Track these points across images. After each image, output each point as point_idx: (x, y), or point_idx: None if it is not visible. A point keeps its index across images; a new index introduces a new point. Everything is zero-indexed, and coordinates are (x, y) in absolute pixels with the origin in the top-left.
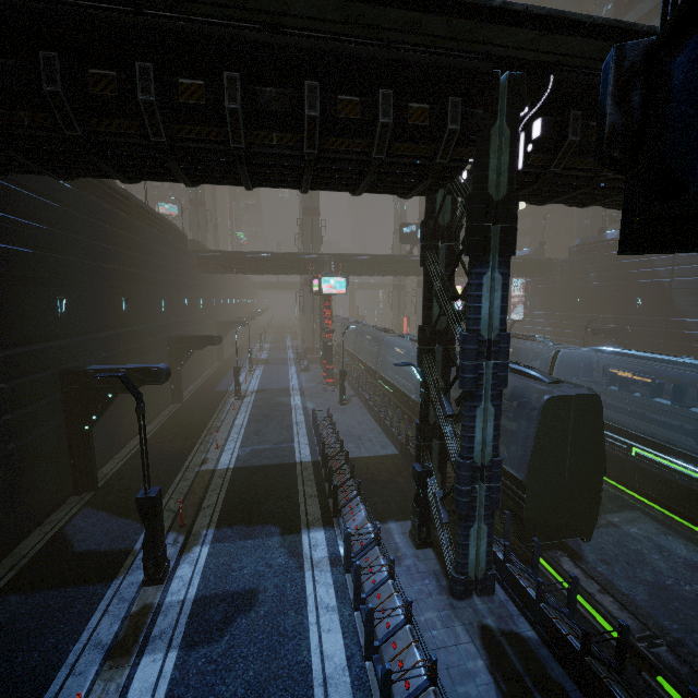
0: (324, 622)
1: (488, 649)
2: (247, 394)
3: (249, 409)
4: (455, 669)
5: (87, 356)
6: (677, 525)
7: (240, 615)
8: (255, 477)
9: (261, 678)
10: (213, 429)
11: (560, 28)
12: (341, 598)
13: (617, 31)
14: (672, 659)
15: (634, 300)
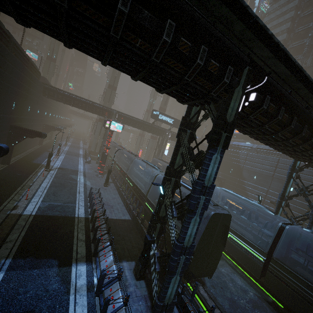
0: None
1: None
2: (52, 168)
3: (52, 178)
4: None
5: None
6: (238, 269)
7: None
8: (48, 223)
9: None
10: (26, 186)
11: (281, 58)
12: None
13: (297, 70)
14: None
15: (230, 169)
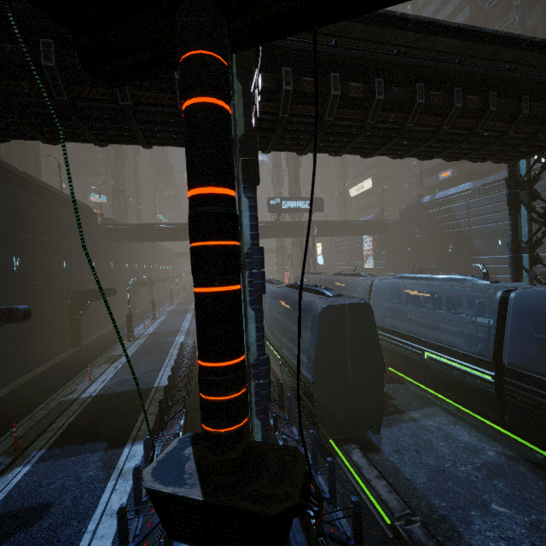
0: (101, 529)
1: None
2: (141, 337)
3: (136, 348)
4: None
5: None
6: (465, 415)
7: (21, 530)
8: (110, 401)
9: None
10: (95, 365)
11: None
12: (131, 503)
13: None
14: (422, 534)
15: (446, 246)
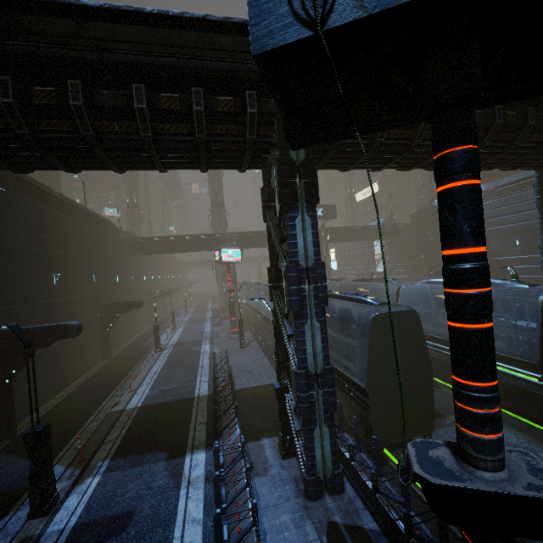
0: (188, 535)
1: None
2: (166, 347)
3: (165, 358)
4: None
5: (15, 321)
6: (508, 418)
7: (112, 537)
8: (157, 412)
9: None
10: (131, 377)
11: None
12: (208, 510)
13: None
14: None
15: None
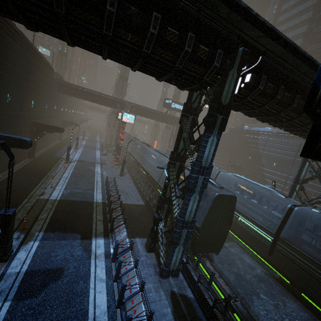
0: (98, 287)
1: (173, 303)
2: (72, 161)
3: (72, 169)
4: (158, 312)
5: None
6: (248, 249)
7: (52, 282)
8: (71, 206)
9: (59, 318)
10: (50, 176)
11: (272, 36)
12: (108, 275)
13: (292, 47)
14: (241, 307)
15: (248, 156)
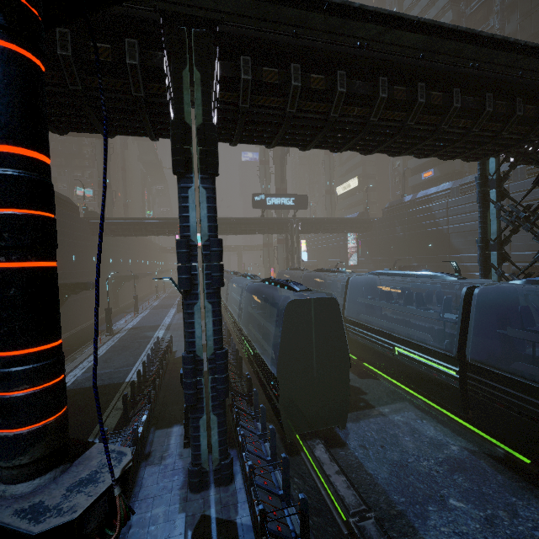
0: None
1: None
2: (120, 331)
3: (113, 342)
4: None
5: None
6: (433, 410)
7: None
8: (78, 396)
9: None
10: (69, 360)
11: None
12: None
13: None
14: (374, 531)
15: (427, 244)
